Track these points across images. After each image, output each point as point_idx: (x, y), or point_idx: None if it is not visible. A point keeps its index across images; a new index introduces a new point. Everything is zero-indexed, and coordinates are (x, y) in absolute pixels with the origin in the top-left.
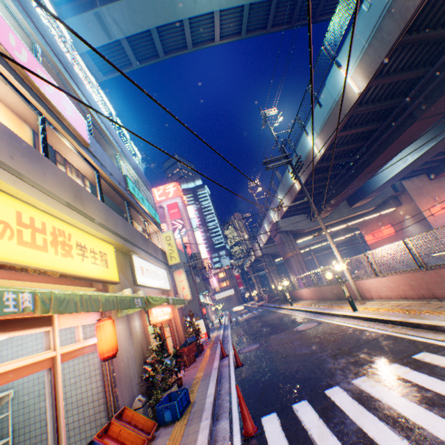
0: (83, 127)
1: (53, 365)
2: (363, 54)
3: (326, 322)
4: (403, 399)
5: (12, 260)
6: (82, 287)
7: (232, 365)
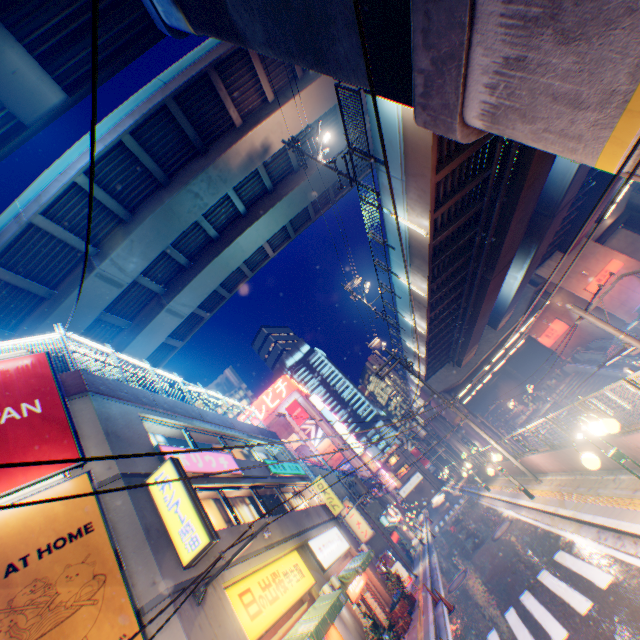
0: (233, 462)
1: None
2: (410, 272)
3: (515, 519)
4: (538, 604)
5: (275, 617)
6: (301, 606)
7: (445, 611)
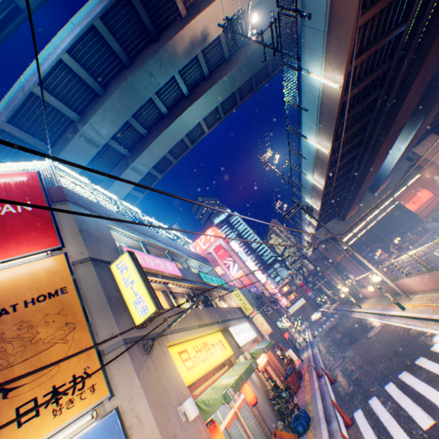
0: (176, 268)
1: (236, 415)
2: (318, 132)
3: (386, 325)
4: (419, 381)
5: (205, 371)
6: (223, 368)
7: (328, 382)
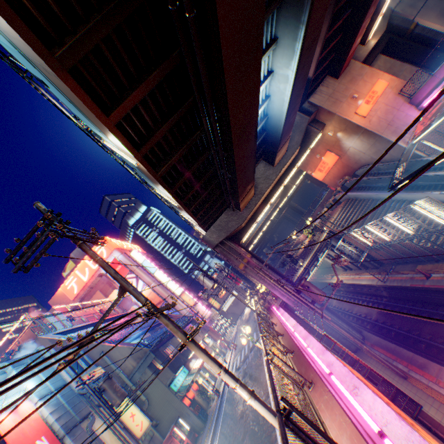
0: None
1: None
2: None
3: None
4: None
5: None
6: None
7: None
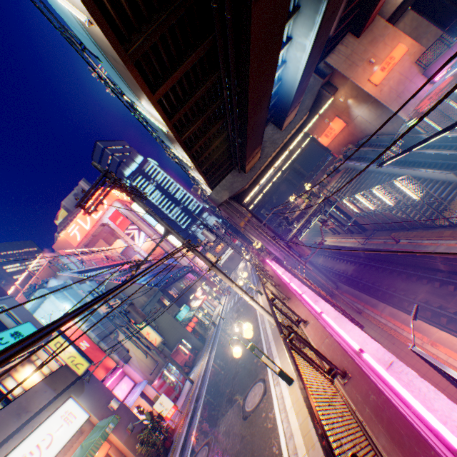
0: None
1: None
2: None
3: (268, 398)
4: None
5: None
6: None
7: None
